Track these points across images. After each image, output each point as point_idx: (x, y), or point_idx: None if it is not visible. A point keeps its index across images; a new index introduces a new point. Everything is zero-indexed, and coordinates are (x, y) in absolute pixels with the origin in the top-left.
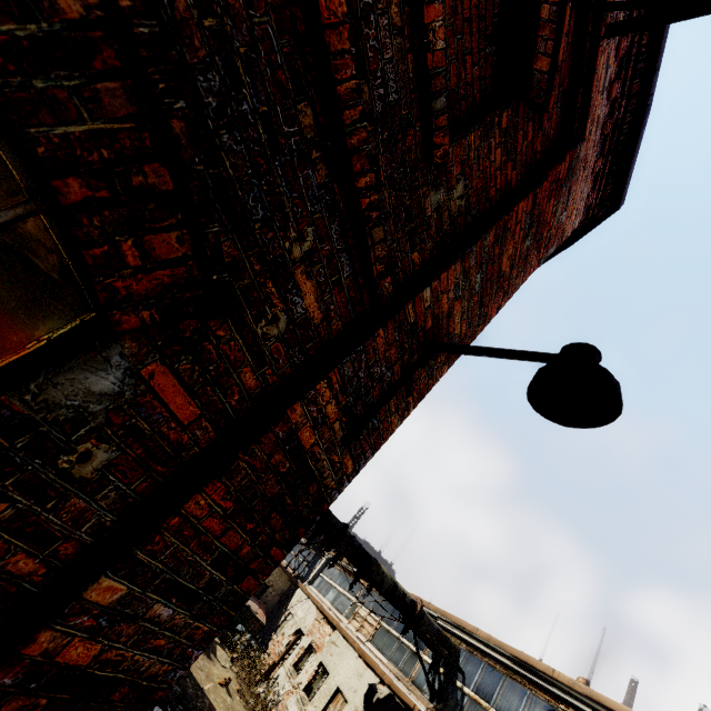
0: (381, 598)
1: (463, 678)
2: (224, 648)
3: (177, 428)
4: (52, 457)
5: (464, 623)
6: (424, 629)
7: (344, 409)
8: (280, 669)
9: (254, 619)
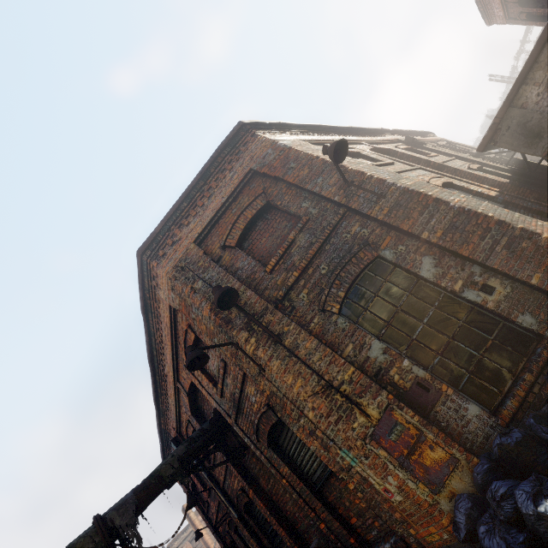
0: None
1: None
2: None
3: None
4: None
5: None
6: None
7: None
8: None
9: None
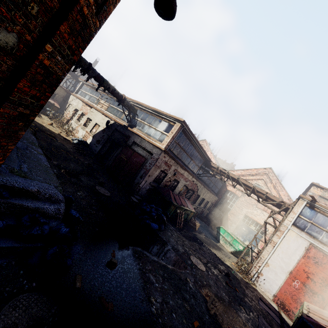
0: (109, 97)
1: (138, 117)
2: (44, 115)
3: (50, 1)
4: (26, 7)
5: (139, 102)
6: (126, 104)
7: (95, 1)
8: (72, 121)
9: (54, 106)
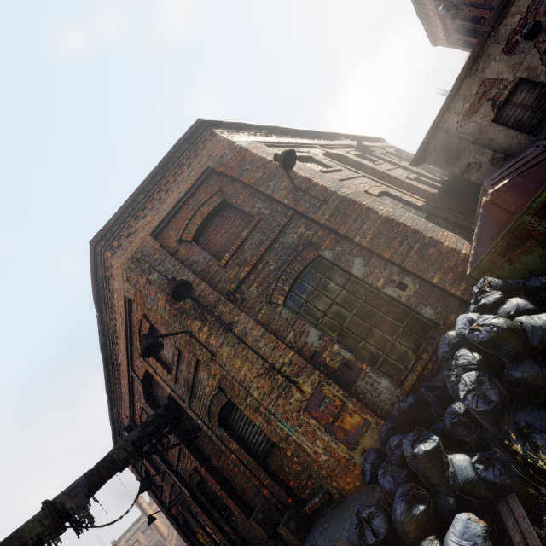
0: None
1: None
2: None
3: None
4: None
5: None
6: None
7: None
8: None
9: None
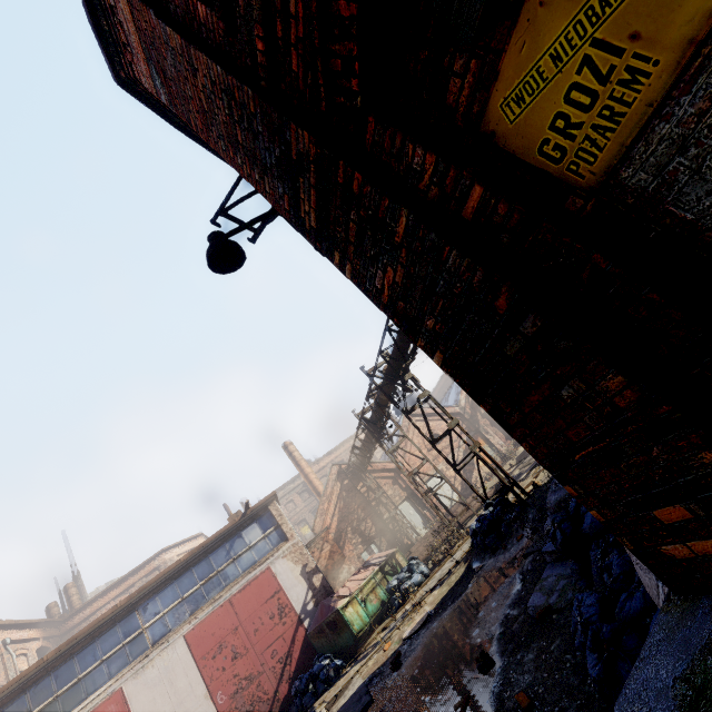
0: None
1: None
2: None
3: None
4: None
5: None
6: None
7: None
8: None
9: None
